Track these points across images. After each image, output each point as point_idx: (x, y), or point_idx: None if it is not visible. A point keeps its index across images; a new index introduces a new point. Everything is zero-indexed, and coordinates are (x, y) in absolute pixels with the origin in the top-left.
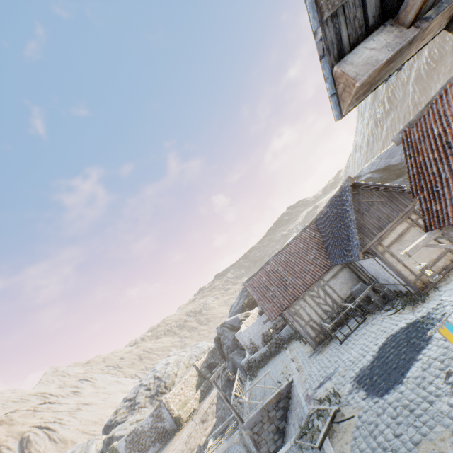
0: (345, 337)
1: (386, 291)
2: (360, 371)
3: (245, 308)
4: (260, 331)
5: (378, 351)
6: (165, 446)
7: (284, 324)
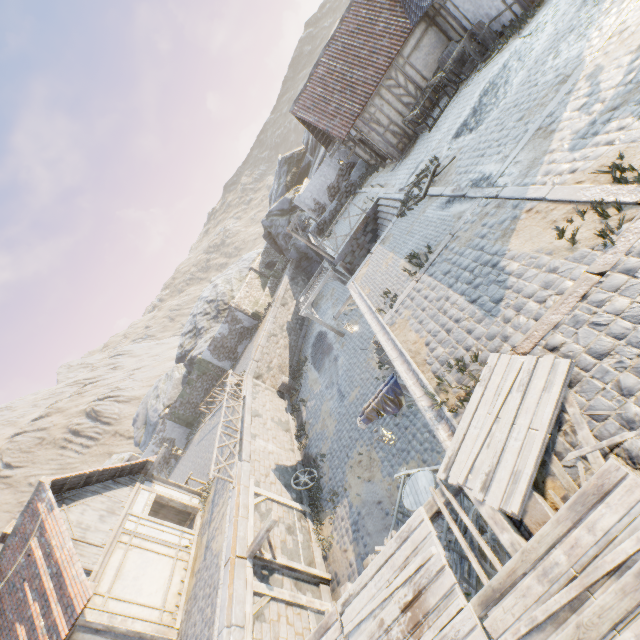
0: (435, 121)
1: (485, 35)
2: (457, 129)
3: (291, 188)
4: (324, 185)
5: (476, 100)
6: (253, 338)
7: (352, 166)
